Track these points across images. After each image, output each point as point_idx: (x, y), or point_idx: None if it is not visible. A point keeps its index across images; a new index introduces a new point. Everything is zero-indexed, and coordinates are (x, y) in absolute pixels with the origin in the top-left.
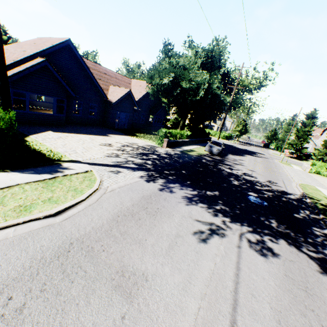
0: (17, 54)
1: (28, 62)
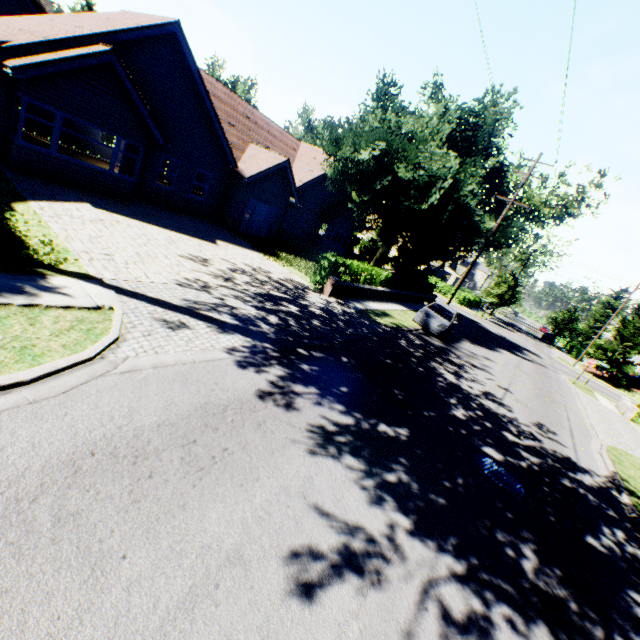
0: (61, 29)
1: (76, 49)
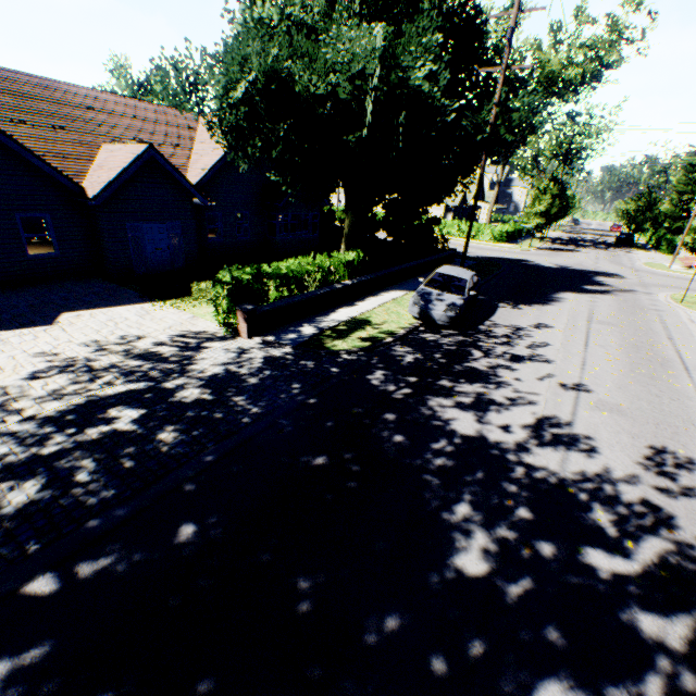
0: None
1: None
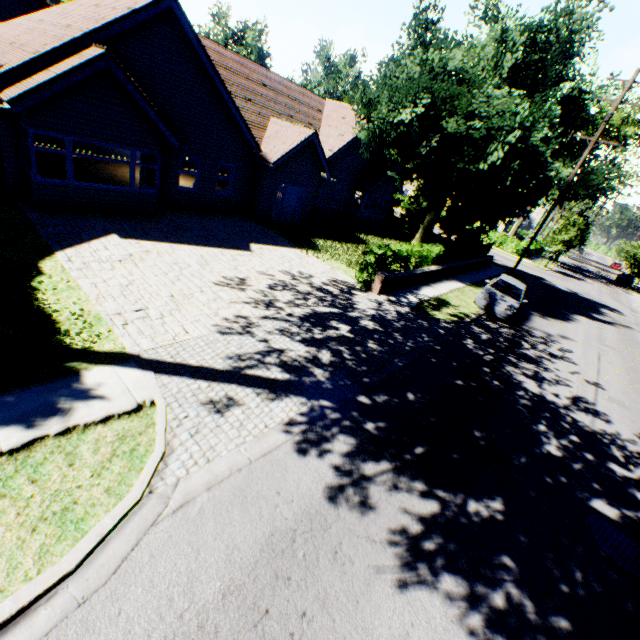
0: (50, 34)
1: (69, 58)
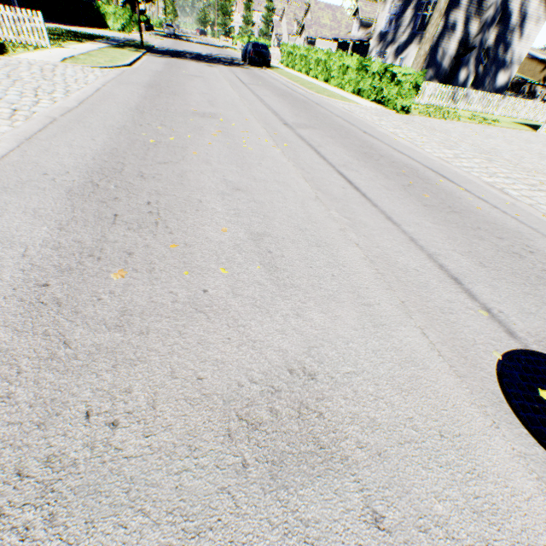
0: None
1: None
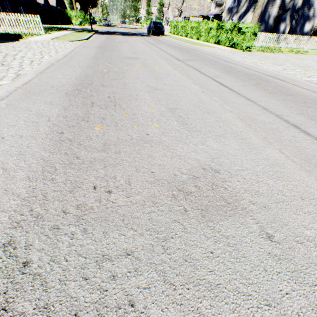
0: None
1: None
